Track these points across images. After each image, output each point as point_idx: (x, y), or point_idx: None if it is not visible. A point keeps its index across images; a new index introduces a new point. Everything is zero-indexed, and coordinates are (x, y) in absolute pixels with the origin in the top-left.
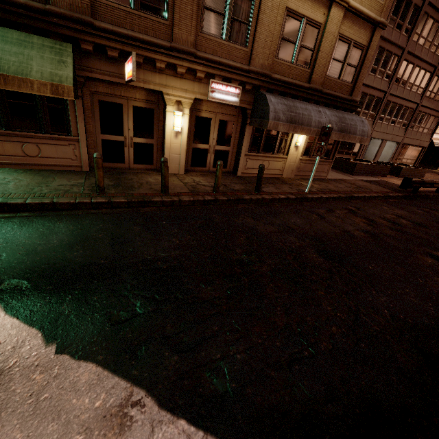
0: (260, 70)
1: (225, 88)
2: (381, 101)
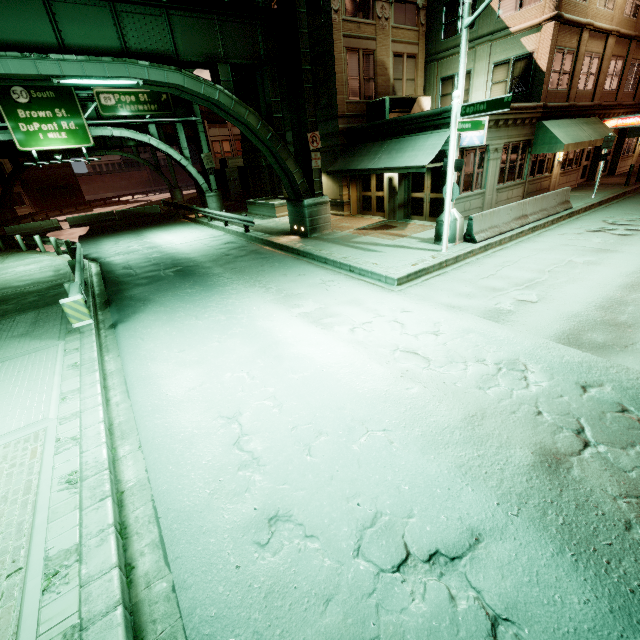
0: (638, 102)
1: None
2: None
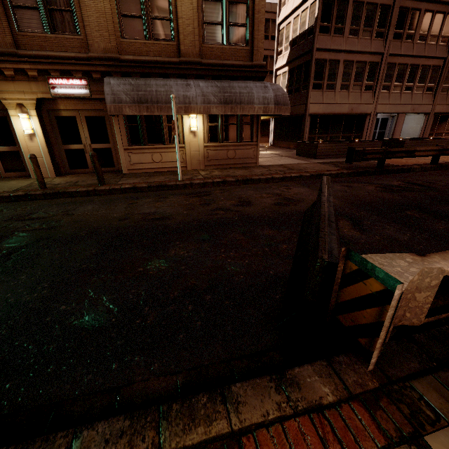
0: (104, 55)
1: (67, 82)
2: (378, 66)
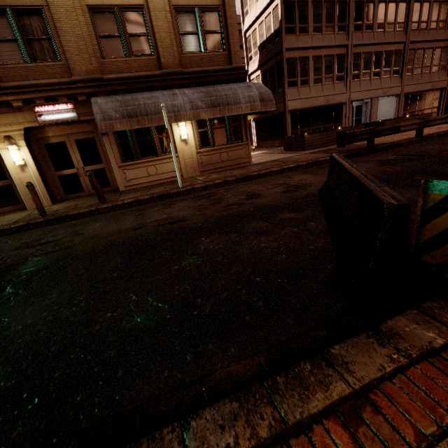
0: (87, 77)
1: (53, 108)
2: (345, 58)
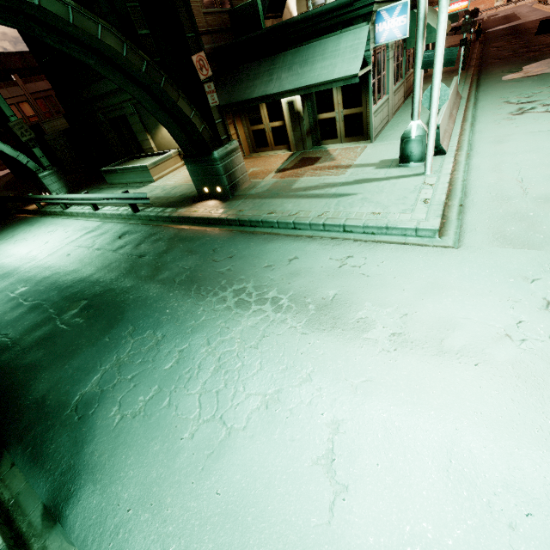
0: None
1: None
2: None
